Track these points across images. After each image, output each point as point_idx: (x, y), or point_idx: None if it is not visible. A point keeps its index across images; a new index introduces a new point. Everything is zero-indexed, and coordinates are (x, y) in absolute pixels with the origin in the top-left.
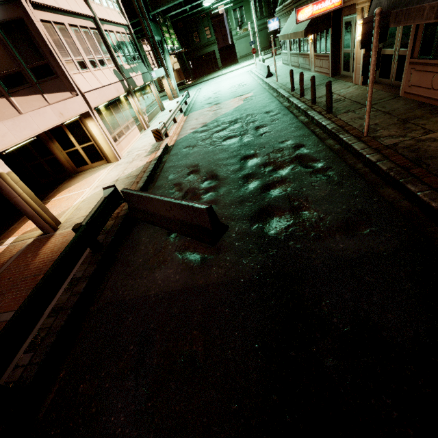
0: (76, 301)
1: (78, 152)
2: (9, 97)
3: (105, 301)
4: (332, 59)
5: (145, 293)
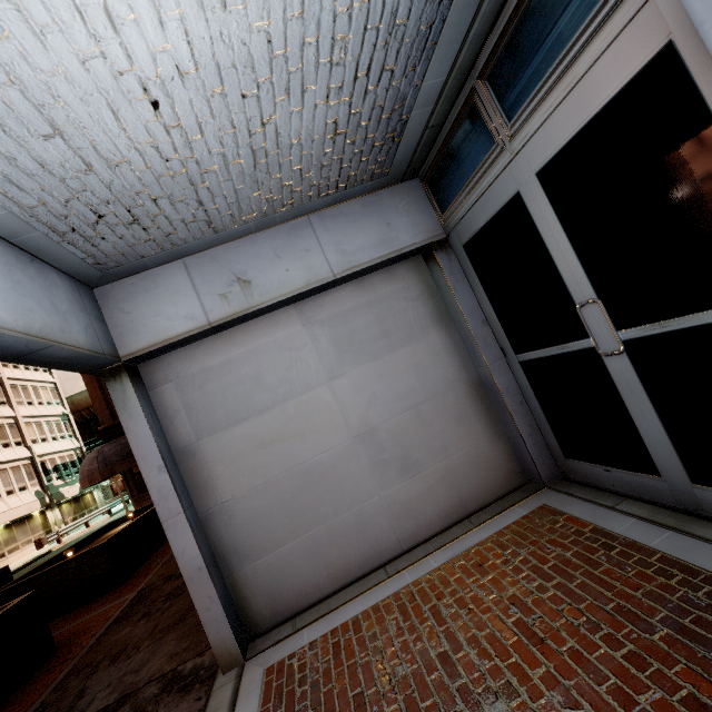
0: None
1: None
2: None
3: None
4: None
5: None
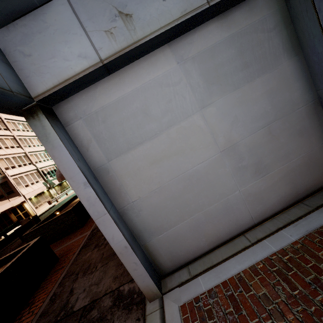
0: None
1: (20, 215)
2: None
3: None
4: None
5: None
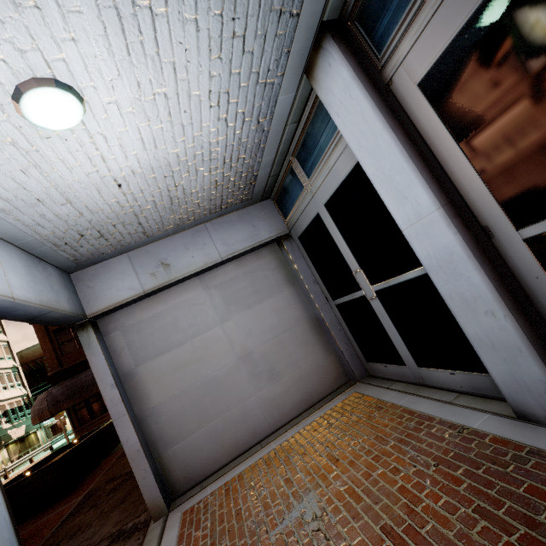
0: None
1: None
2: None
3: None
4: None
5: None
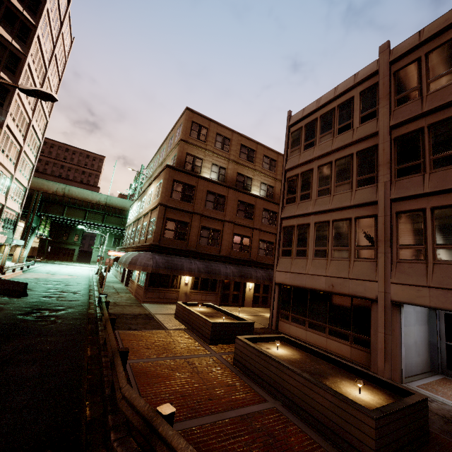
0: None
1: None
2: None
3: None
4: (123, 275)
5: None
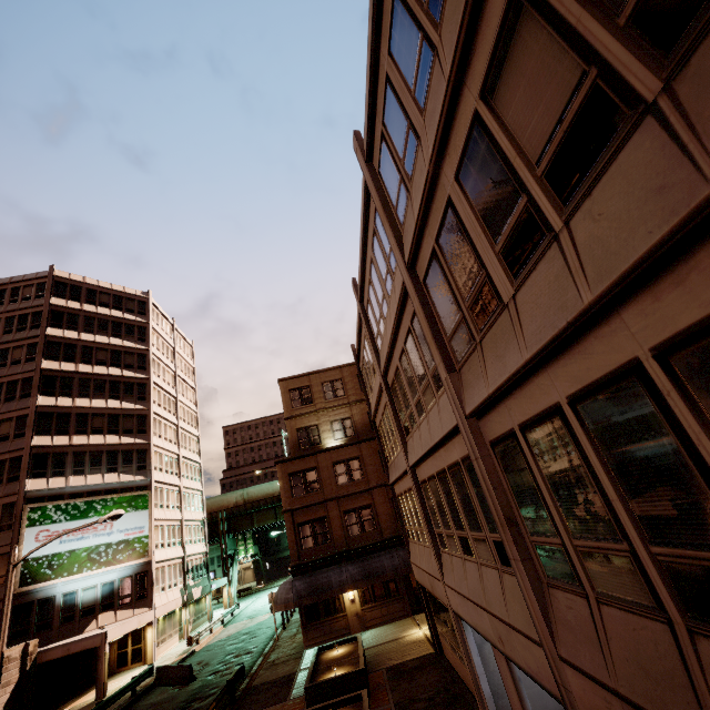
0: (122, 708)
1: (127, 653)
2: (117, 610)
3: (134, 707)
4: None
5: (153, 701)
